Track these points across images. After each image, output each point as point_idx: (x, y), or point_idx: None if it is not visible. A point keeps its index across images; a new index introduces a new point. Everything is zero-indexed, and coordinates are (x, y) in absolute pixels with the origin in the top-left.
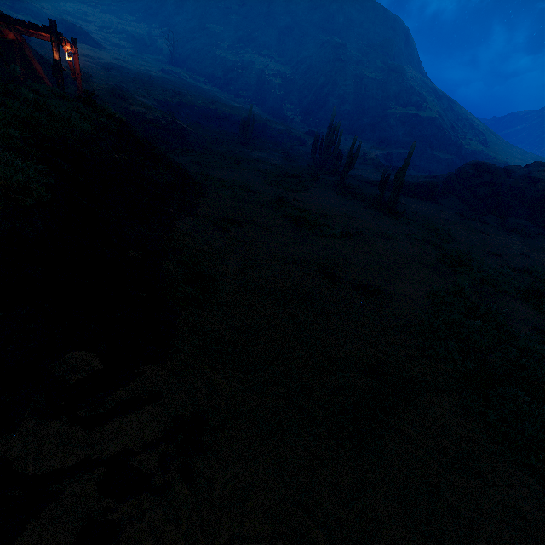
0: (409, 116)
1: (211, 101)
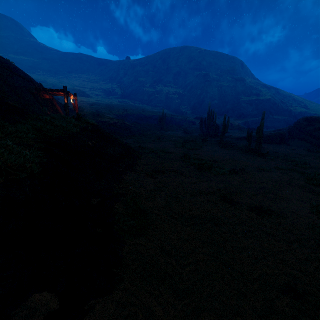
0: (253, 100)
1: (142, 111)
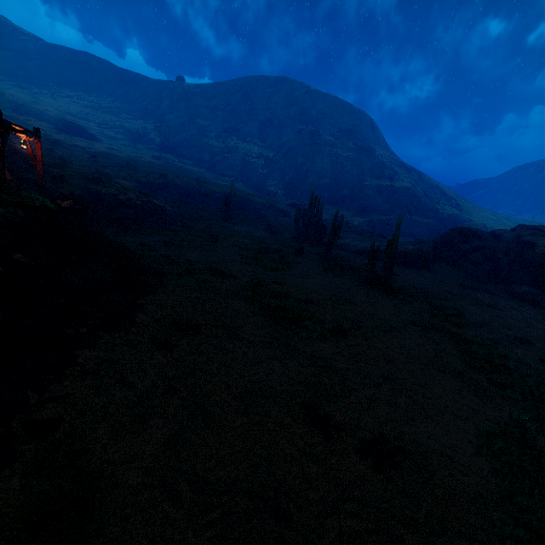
0: (384, 186)
1: (196, 181)
